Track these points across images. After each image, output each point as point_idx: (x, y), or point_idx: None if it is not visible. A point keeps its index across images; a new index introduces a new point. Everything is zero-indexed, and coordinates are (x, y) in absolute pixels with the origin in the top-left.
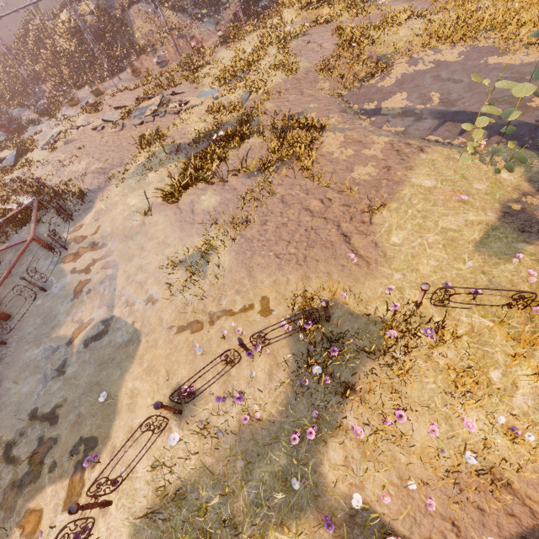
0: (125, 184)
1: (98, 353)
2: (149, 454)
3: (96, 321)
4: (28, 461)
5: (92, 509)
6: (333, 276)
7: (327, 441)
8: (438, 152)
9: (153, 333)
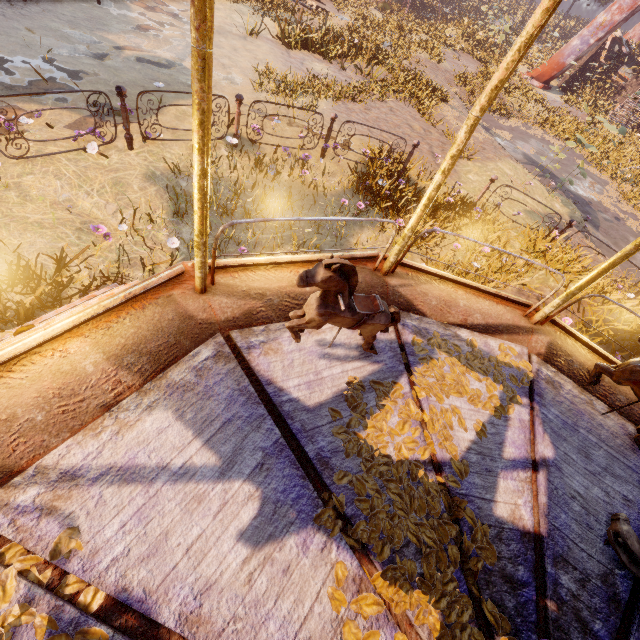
0: (235, 4)
1: (153, 73)
2: (189, 147)
3: (159, 55)
4: (27, 80)
5: (125, 121)
6: (413, 164)
7: (363, 228)
8: (521, 168)
9: (224, 98)
